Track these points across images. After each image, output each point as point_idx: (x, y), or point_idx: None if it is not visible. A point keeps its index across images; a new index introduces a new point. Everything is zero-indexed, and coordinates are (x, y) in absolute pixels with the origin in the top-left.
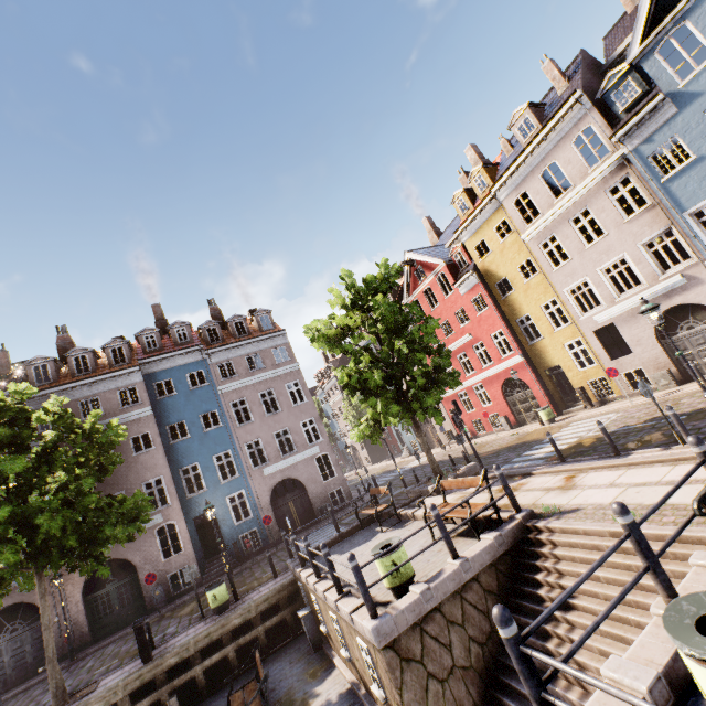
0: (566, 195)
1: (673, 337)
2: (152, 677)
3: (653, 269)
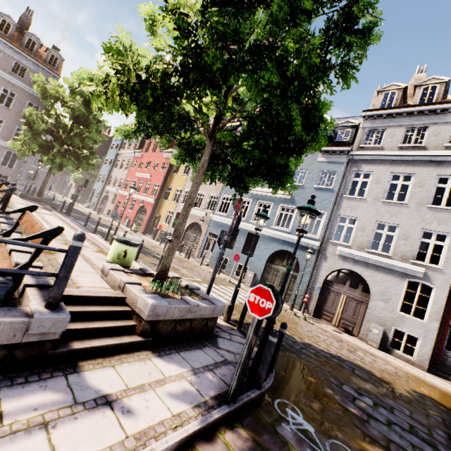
0: None
1: (190, 233)
2: None
3: (205, 205)
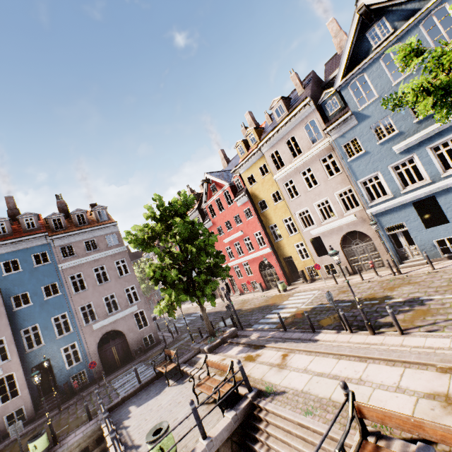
0: (299, 157)
1: (349, 248)
2: None
3: (341, 209)
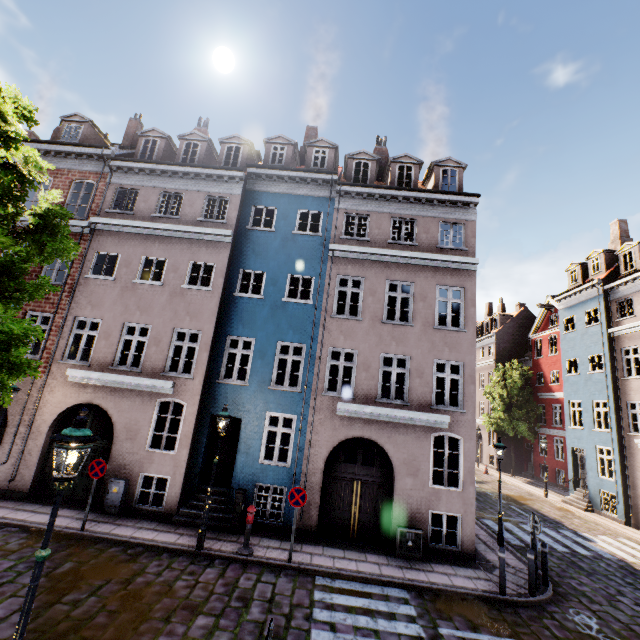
0: None
1: None
2: None
3: None
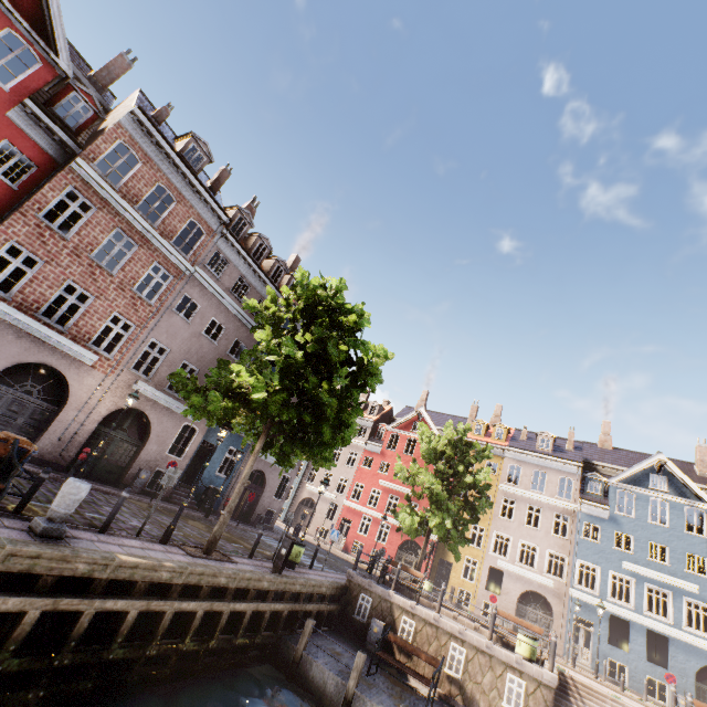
0: (537, 493)
1: (524, 605)
2: (288, 590)
3: (544, 567)
